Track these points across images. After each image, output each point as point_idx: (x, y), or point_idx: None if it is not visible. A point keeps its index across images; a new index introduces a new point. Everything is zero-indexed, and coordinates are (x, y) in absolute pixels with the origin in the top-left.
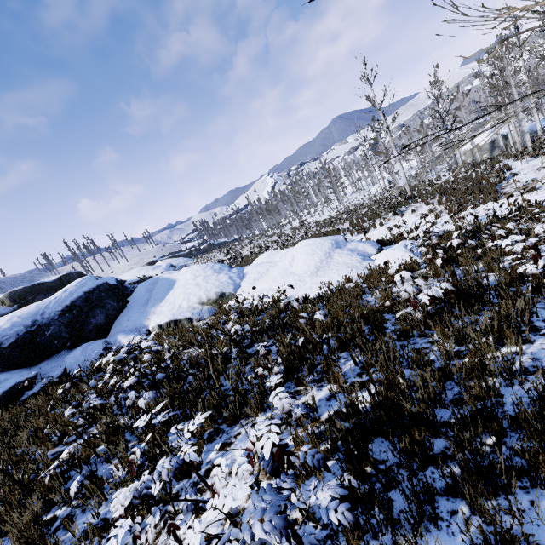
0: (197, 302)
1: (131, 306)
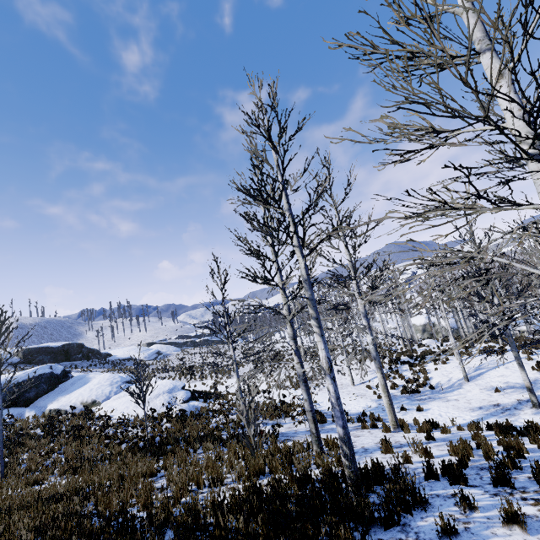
0: (80, 401)
1: (55, 390)
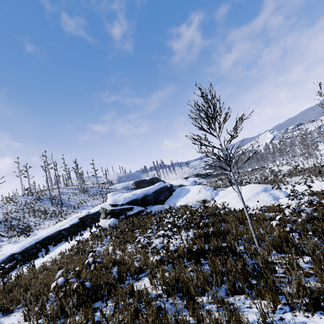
0: (195, 200)
1: (173, 196)
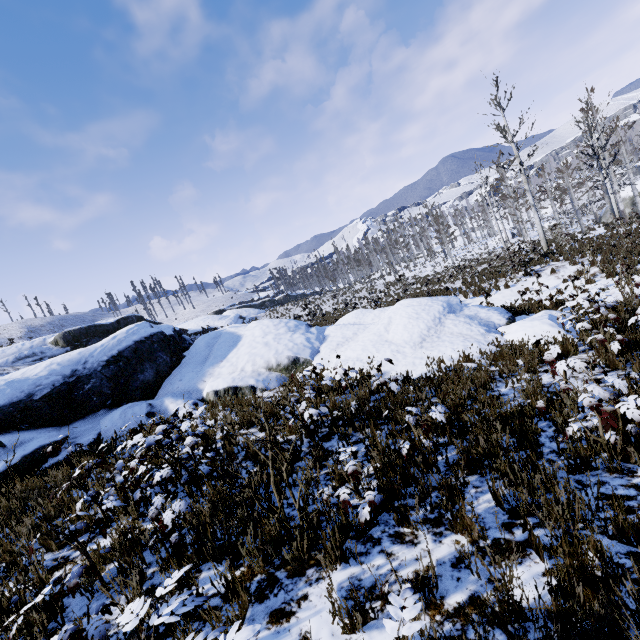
0: (263, 367)
1: (186, 362)
